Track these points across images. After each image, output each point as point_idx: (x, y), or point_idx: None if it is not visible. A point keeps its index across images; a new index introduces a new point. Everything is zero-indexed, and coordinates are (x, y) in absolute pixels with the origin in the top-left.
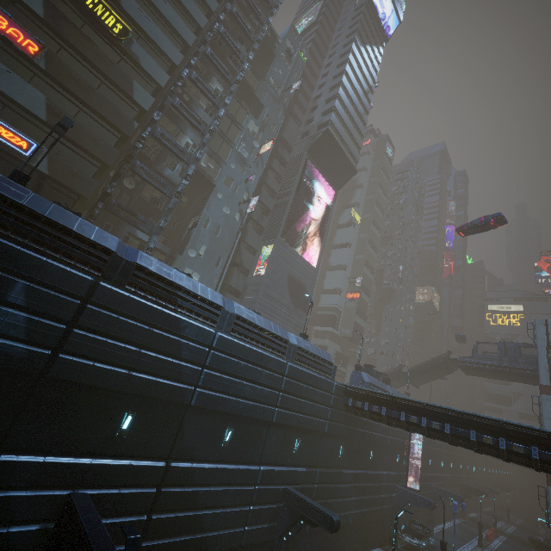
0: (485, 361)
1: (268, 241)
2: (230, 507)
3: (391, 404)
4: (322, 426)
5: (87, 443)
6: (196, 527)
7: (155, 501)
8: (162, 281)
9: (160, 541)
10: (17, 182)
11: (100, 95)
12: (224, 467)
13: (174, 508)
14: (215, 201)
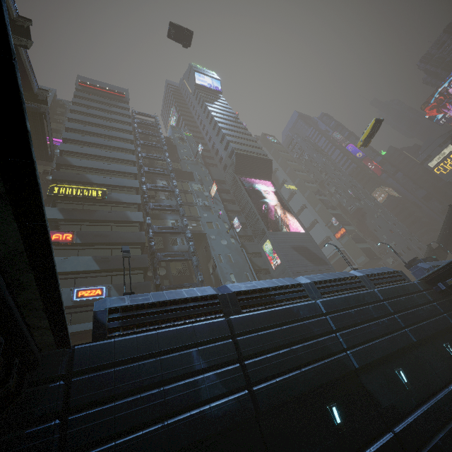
0: None
1: (262, 240)
2: None
3: None
4: (446, 321)
5: None
6: None
7: None
8: (255, 293)
9: None
10: None
11: (115, 233)
12: (428, 406)
13: None
14: (214, 242)
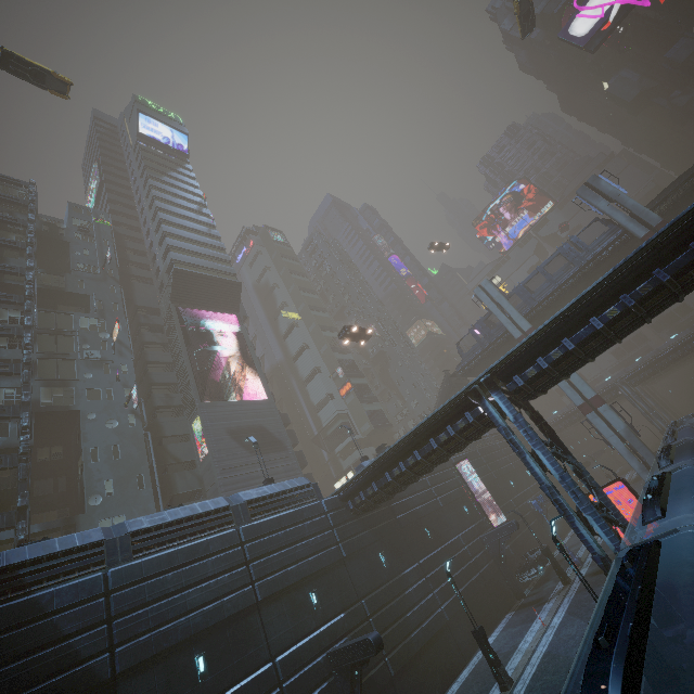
0: (474, 354)
1: (192, 415)
2: None
3: (374, 474)
4: (335, 554)
5: None
6: None
7: None
8: None
9: None
10: None
11: None
12: None
13: None
14: (90, 426)
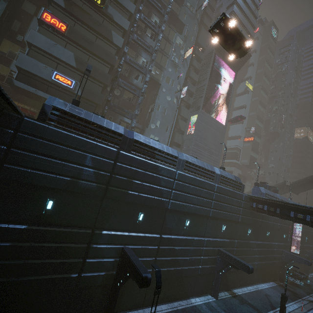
0: None
1: (194, 113)
2: (191, 256)
3: (283, 207)
4: (237, 218)
5: (126, 226)
6: (177, 264)
7: (157, 252)
8: (147, 147)
9: (161, 269)
10: (75, 105)
11: (97, 45)
12: (187, 238)
13: (166, 255)
14: (162, 94)
